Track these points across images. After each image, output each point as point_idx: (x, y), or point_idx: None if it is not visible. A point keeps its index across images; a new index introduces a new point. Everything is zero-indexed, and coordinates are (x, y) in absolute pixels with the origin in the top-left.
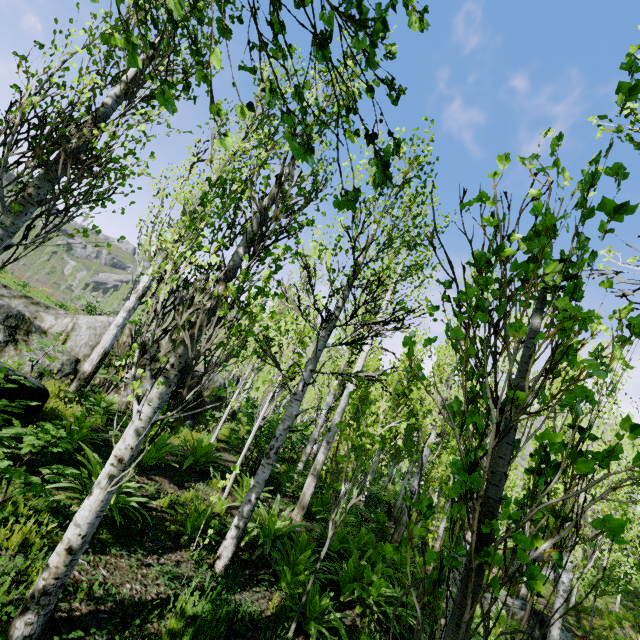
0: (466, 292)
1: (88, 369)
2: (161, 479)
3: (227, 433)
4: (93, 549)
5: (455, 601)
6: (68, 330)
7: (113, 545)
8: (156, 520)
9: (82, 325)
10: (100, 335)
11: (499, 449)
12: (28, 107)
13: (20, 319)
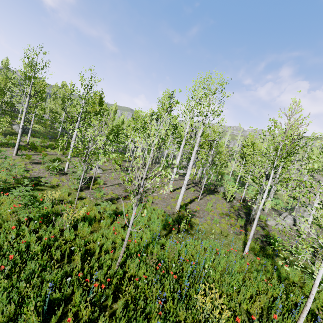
0: None
1: None
2: None
3: None
4: None
5: None
6: None
7: None
8: None
9: None
10: None
11: None
12: None
13: None
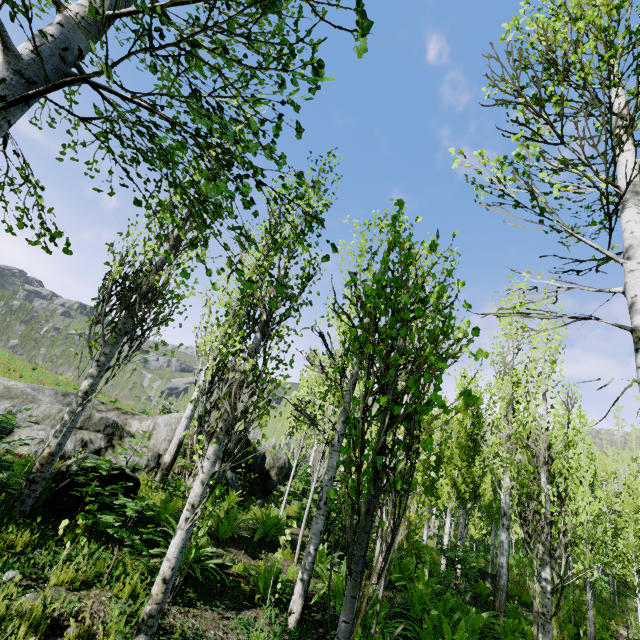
0: (351, 333)
1: (168, 459)
2: (236, 551)
3: (297, 509)
4: (183, 603)
5: (354, 503)
6: (150, 430)
7: (198, 601)
8: (233, 584)
9: (160, 423)
10: (175, 429)
11: (382, 419)
12: (116, 274)
13: (115, 427)
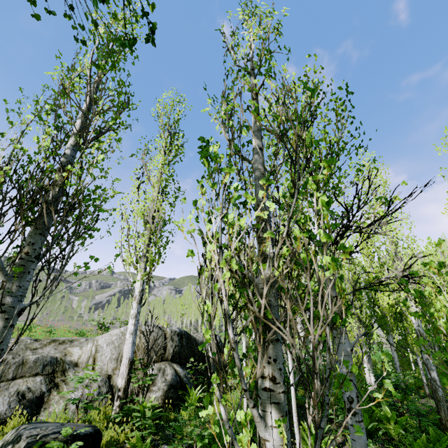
0: None
1: (122, 384)
2: None
3: None
4: None
5: None
6: (93, 354)
7: None
8: None
9: (102, 344)
10: (118, 346)
11: None
12: (2, 177)
13: (54, 363)
